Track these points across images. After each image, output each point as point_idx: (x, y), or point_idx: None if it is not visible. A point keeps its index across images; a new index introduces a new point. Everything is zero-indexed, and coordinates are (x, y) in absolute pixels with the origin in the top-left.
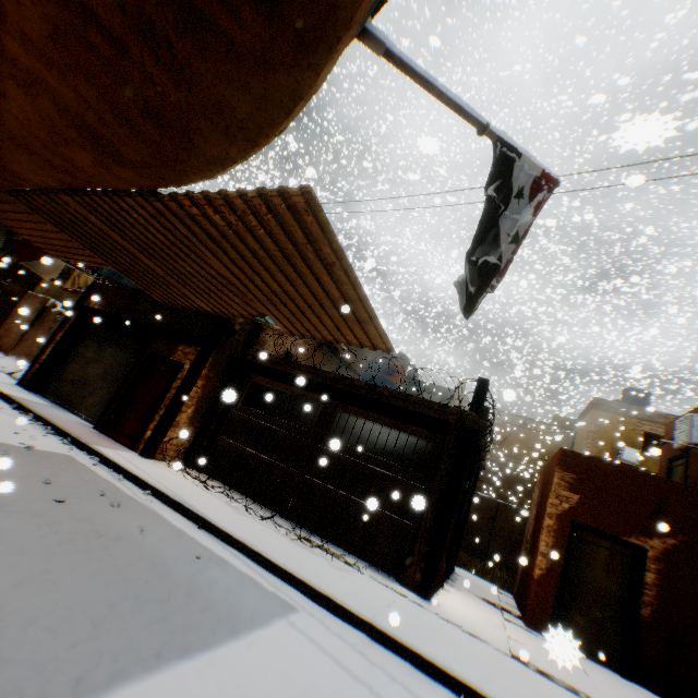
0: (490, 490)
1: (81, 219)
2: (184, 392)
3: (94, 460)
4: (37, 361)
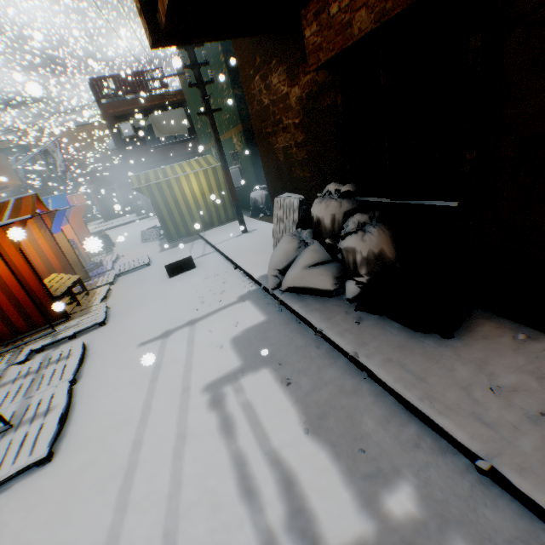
0: None
1: None
2: None
3: None
4: None
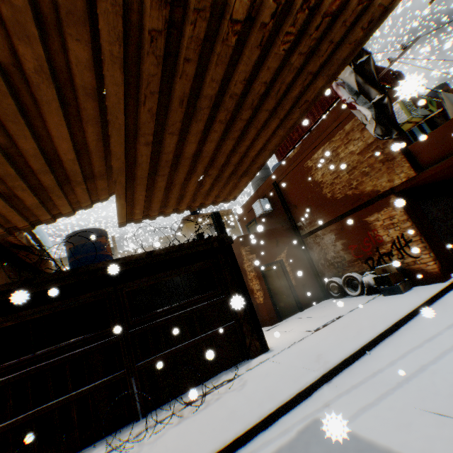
0: None
1: None
2: None
3: None
4: None
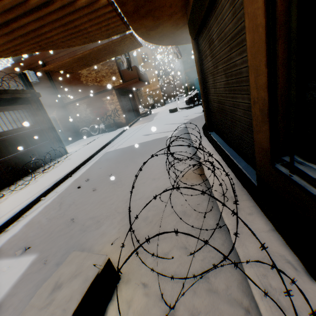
0: None
1: None
2: None
3: None
4: None
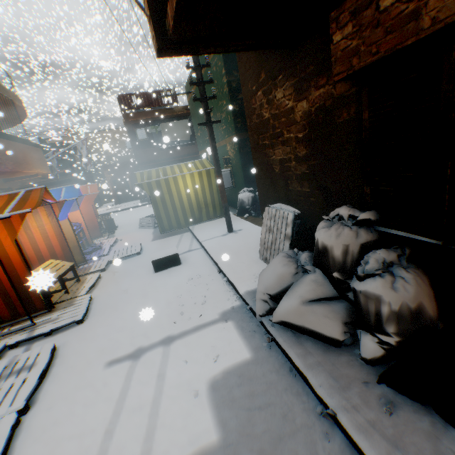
0: None
1: None
2: None
3: None
4: None
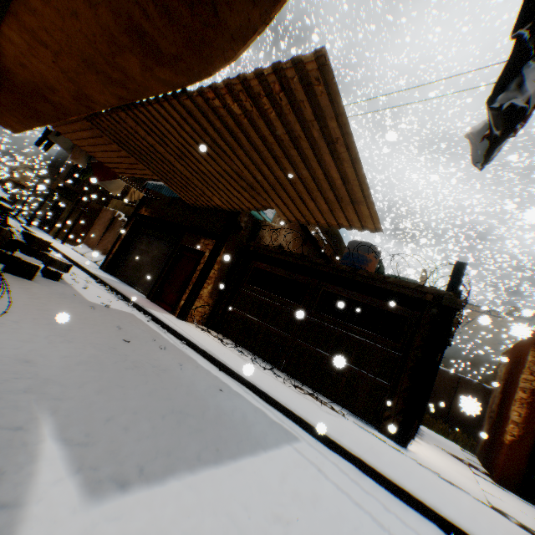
0: (446, 367)
1: (133, 135)
2: (205, 273)
3: (147, 318)
4: (110, 253)
